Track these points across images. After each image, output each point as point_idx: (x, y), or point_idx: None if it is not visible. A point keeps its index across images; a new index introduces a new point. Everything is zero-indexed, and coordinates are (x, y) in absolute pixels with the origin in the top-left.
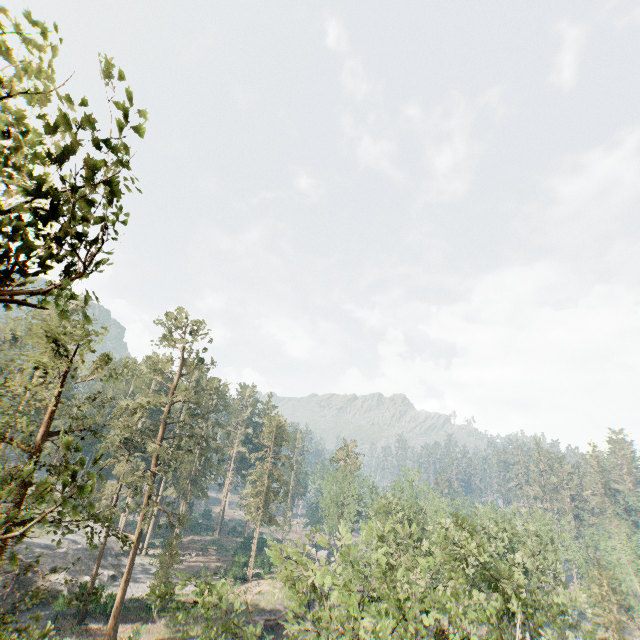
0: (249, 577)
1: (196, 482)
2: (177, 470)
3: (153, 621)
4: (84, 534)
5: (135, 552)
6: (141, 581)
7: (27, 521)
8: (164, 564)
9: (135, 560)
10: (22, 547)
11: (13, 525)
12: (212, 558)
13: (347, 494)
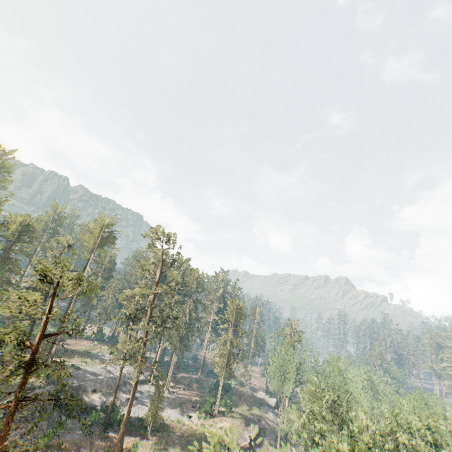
0: (216, 413)
1: (183, 340)
2: (171, 331)
3: (147, 438)
4: (116, 366)
5: (134, 393)
6: (146, 404)
7: (32, 398)
8: (155, 401)
9: (145, 387)
10: (79, 372)
11: (23, 400)
12: (194, 393)
13: (288, 364)
